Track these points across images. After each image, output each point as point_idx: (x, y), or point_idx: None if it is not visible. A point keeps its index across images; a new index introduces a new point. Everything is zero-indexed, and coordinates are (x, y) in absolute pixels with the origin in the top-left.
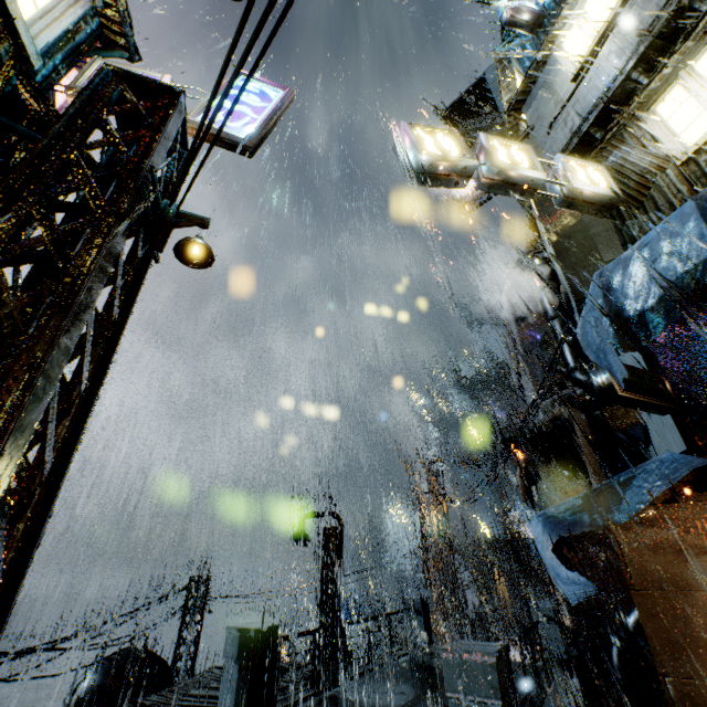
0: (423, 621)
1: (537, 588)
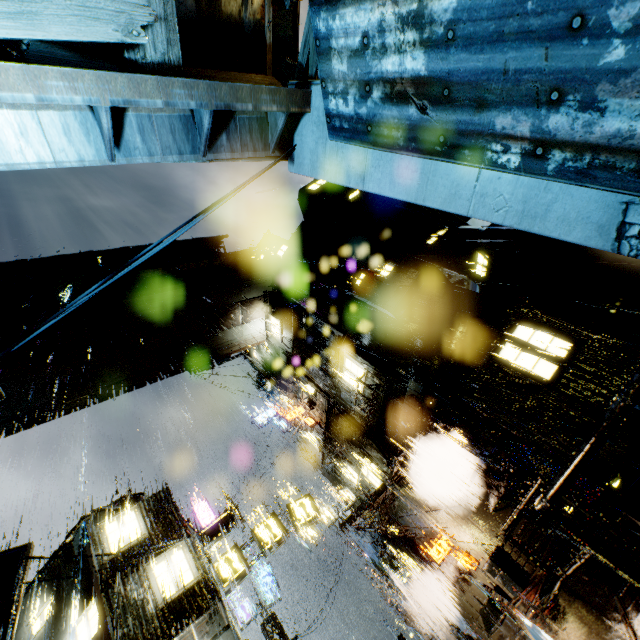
0: None
1: None
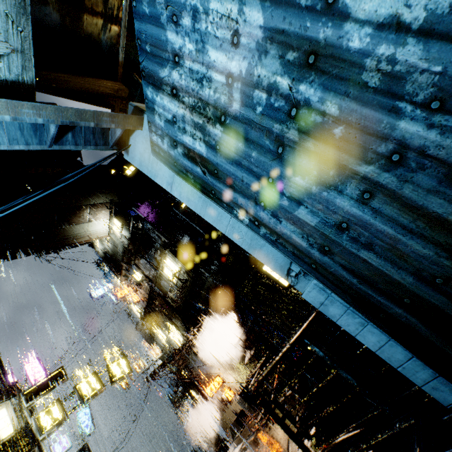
0: None
1: None
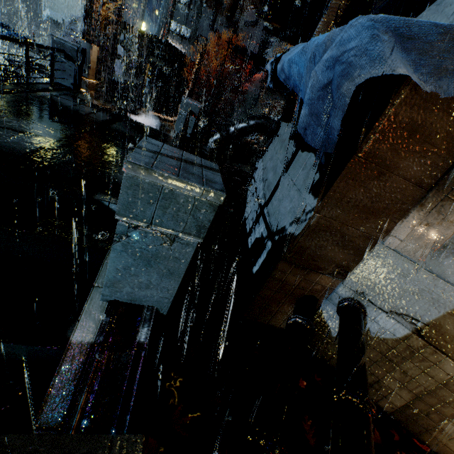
0: (75, 69)
1: (166, 81)
